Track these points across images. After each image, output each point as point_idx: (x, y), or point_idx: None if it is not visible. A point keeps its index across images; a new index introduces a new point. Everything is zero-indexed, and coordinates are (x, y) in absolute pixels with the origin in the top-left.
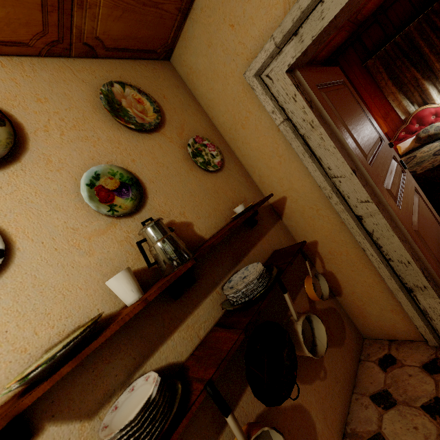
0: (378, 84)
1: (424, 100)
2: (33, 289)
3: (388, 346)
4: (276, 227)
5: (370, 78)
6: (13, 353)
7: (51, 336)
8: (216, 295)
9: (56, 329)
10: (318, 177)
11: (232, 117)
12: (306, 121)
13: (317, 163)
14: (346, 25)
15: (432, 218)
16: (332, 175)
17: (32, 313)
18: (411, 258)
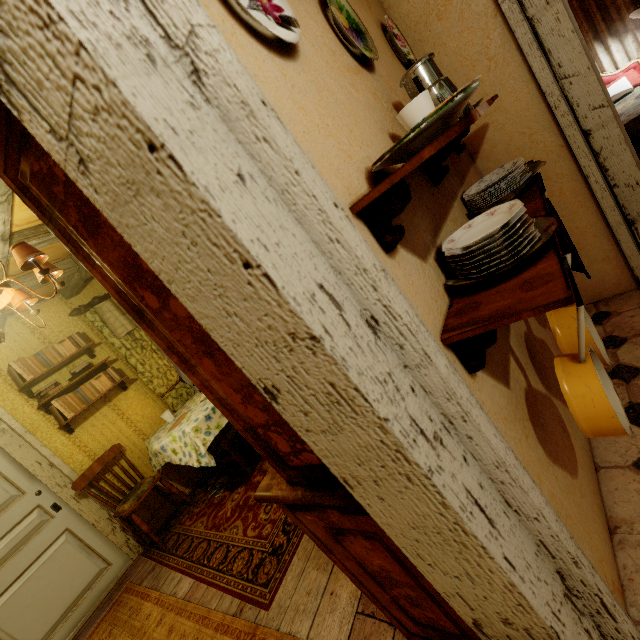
0: None
1: None
2: (328, 94)
3: (594, 307)
4: (474, 169)
5: None
6: (342, 153)
7: (363, 157)
8: (459, 204)
9: (364, 153)
10: (545, 79)
11: (423, 3)
12: None
13: (545, 60)
14: None
15: None
16: (561, 76)
17: (338, 120)
18: None
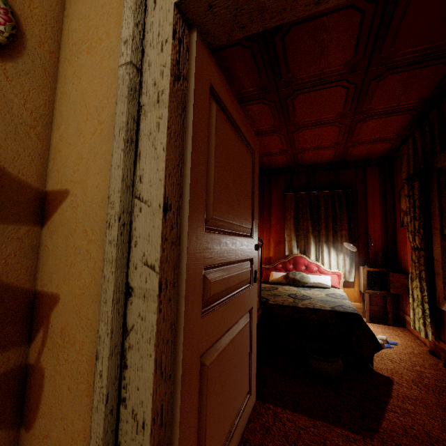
0: (285, 216)
1: (305, 250)
2: None
3: None
4: (9, 229)
5: (284, 207)
6: None
7: None
8: None
9: None
10: (116, 180)
11: (86, 29)
12: (157, 87)
13: (131, 160)
14: (289, 153)
15: (246, 356)
16: (138, 193)
17: None
18: (150, 419)
